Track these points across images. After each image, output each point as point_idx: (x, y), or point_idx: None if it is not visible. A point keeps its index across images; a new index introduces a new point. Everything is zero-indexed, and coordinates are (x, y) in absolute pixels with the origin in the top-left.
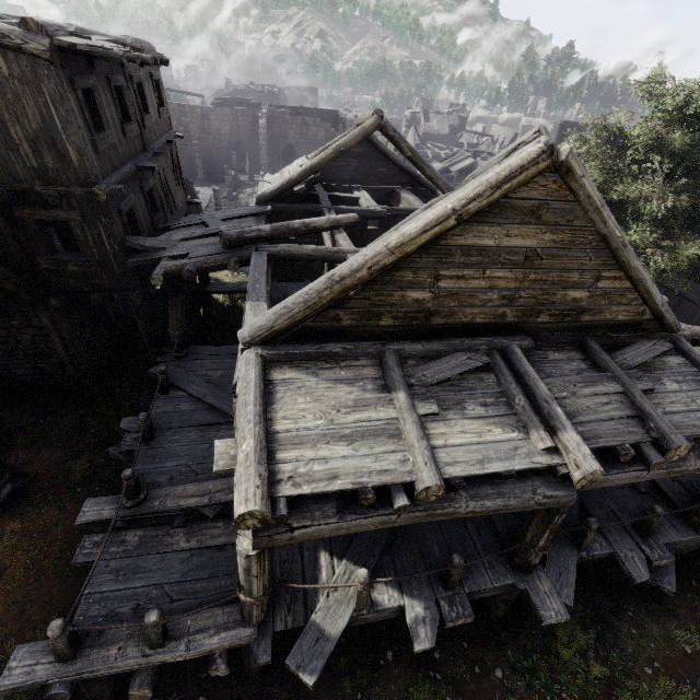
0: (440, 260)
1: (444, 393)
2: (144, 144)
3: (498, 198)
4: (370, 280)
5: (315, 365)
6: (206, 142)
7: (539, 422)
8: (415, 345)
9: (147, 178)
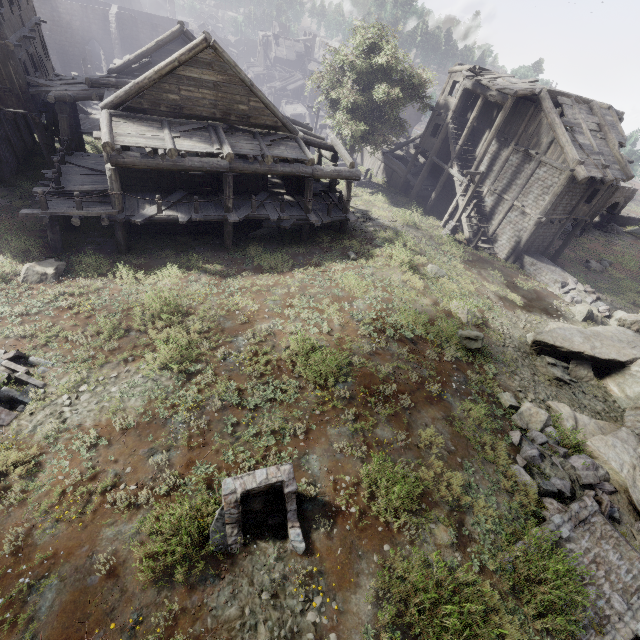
0: (178, 81)
1: (186, 134)
2: (23, 22)
3: (192, 56)
4: (151, 86)
5: (133, 121)
6: (58, 35)
7: (218, 144)
8: (176, 120)
9: (28, 46)
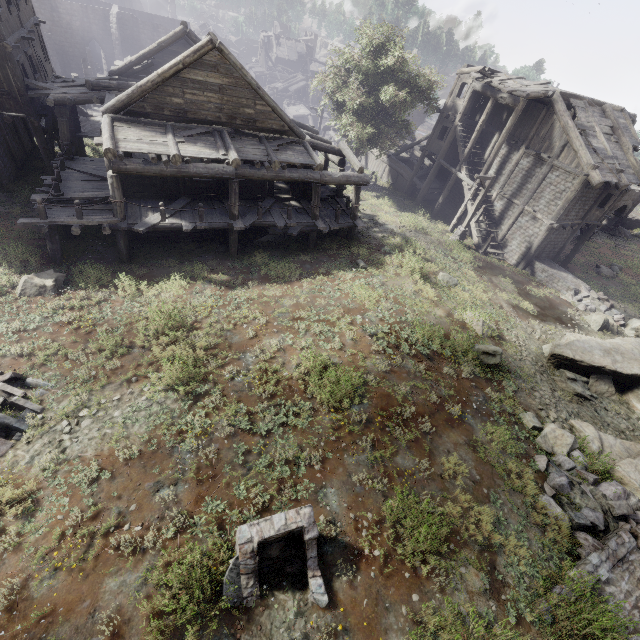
0: (183, 84)
1: (190, 139)
2: (21, 23)
3: (197, 58)
4: (154, 89)
5: (136, 125)
6: (58, 35)
7: (224, 149)
8: (180, 124)
9: (27, 47)
